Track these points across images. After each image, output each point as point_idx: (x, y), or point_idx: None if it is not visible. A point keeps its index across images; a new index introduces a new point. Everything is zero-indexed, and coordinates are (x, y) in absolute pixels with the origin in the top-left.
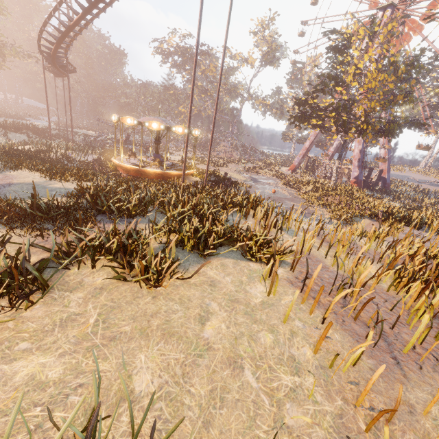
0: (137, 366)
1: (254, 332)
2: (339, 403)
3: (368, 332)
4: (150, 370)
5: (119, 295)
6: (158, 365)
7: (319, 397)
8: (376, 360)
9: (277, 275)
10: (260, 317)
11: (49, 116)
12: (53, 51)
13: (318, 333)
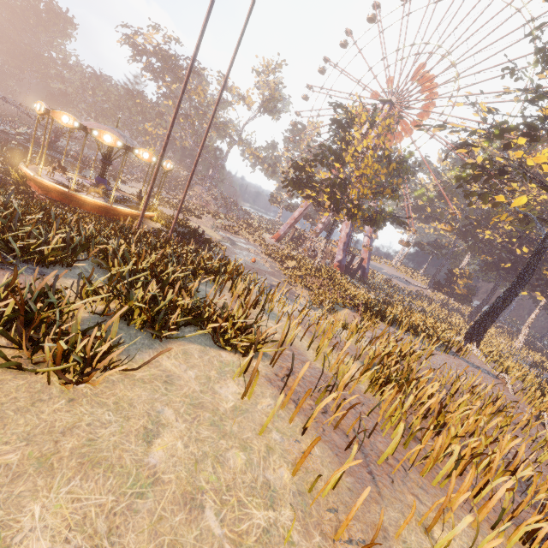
0: (24, 528)
1: (221, 451)
2: (317, 540)
3: (348, 443)
4: (49, 531)
5: (4, 396)
6: (65, 520)
7: (296, 536)
8: (354, 477)
9: (258, 372)
10: (231, 429)
11: None
12: None
13: (298, 448)
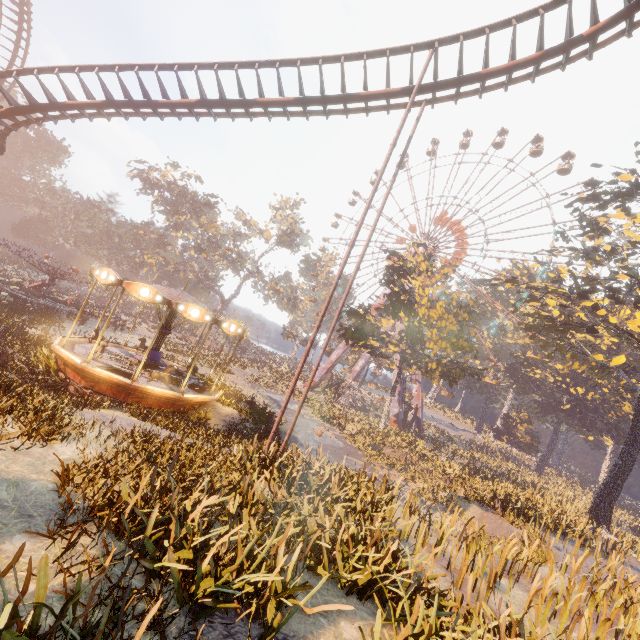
0: None
1: None
2: None
3: None
4: None
5: None
6: None
7: None
8: None
9: None
10: None
11: None
12: None
13: None
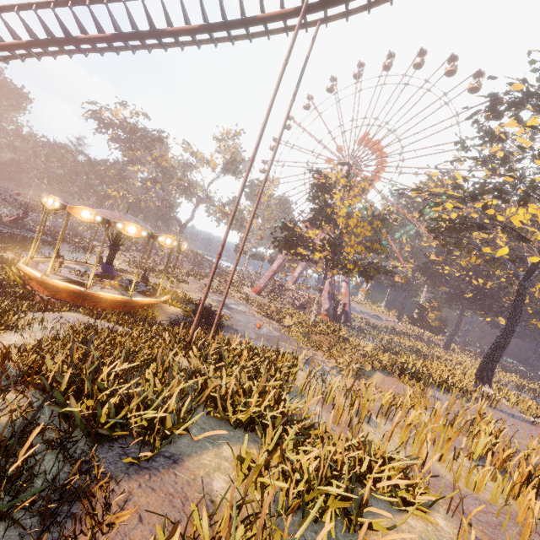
0: None
1: None
2: None
3: None
4: None
5: None
6: None
7: None
8: None
9: None
10: None
11: None
12: None
13: None
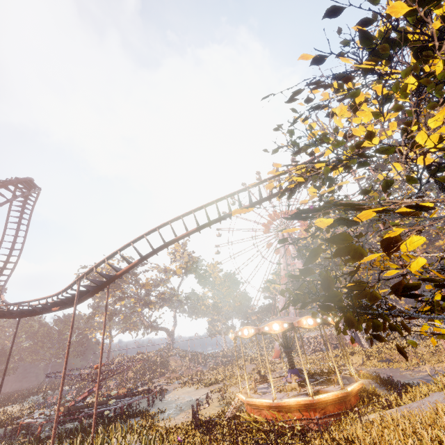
0: None
1: None
2: None
3: None
4: None
5: None
6: None
7: None
8: None
9: None
10: None
11: (63, 382)
12: (126, 270)
13: None
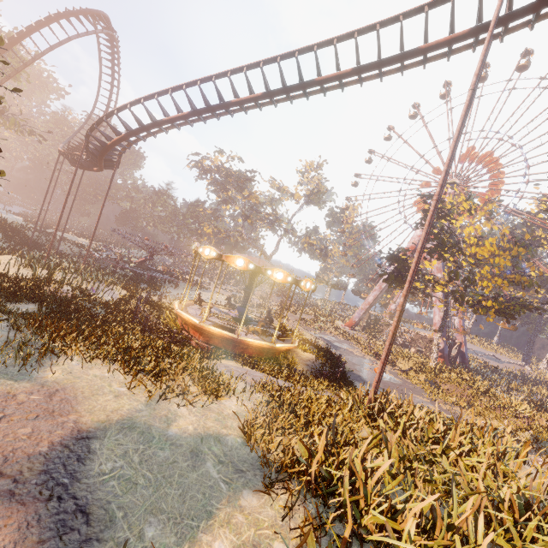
0: None
1: None
2: None
3: None
4: None
5: None
6: None
7: None
8: None
9: None
10: None
11: (59, 220)
12: (115, 142)
13: None
